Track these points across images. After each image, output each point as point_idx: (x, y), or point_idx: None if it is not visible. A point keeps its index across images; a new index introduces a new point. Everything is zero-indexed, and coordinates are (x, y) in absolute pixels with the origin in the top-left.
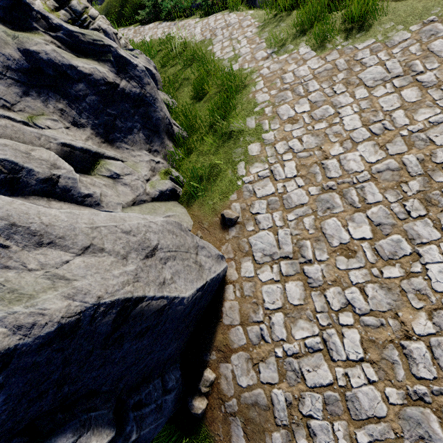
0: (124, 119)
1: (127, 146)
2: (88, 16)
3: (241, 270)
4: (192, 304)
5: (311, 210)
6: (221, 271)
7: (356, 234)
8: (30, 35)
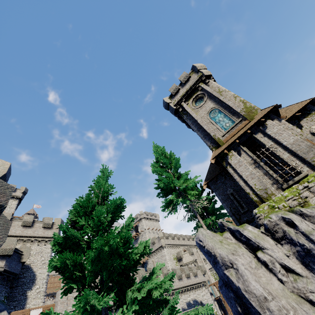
0: (313, 264)
1: (313, 274)
2: None
3: None
4: None
5: None
6: None
7: None
8: (292, 231)
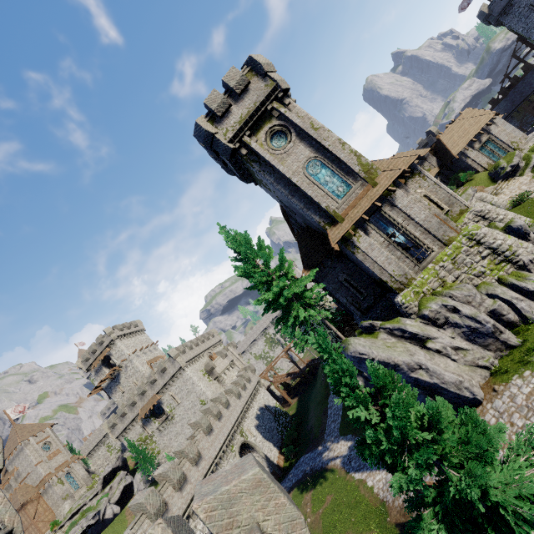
0: (477, 338)
1: (477, 346)
2: (514, 256)
3: (487, 405)
4: (456, 396)
5: (516, 407)
6: (472, 397)
7: (518, 423)
8: (456, 316)
